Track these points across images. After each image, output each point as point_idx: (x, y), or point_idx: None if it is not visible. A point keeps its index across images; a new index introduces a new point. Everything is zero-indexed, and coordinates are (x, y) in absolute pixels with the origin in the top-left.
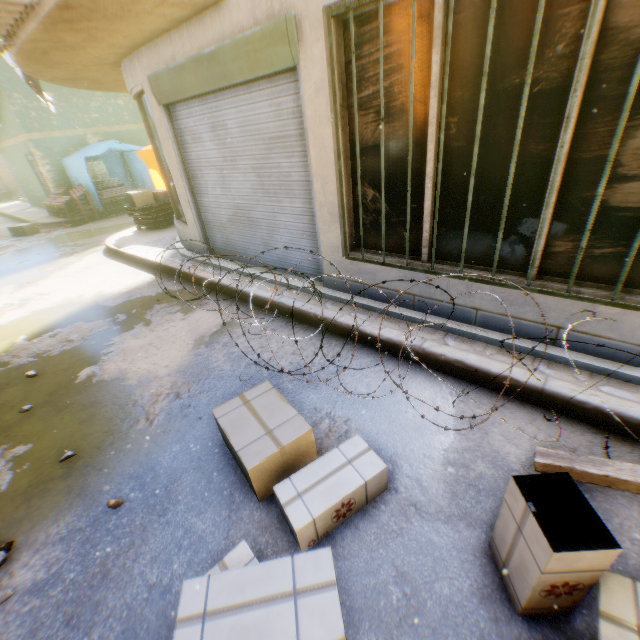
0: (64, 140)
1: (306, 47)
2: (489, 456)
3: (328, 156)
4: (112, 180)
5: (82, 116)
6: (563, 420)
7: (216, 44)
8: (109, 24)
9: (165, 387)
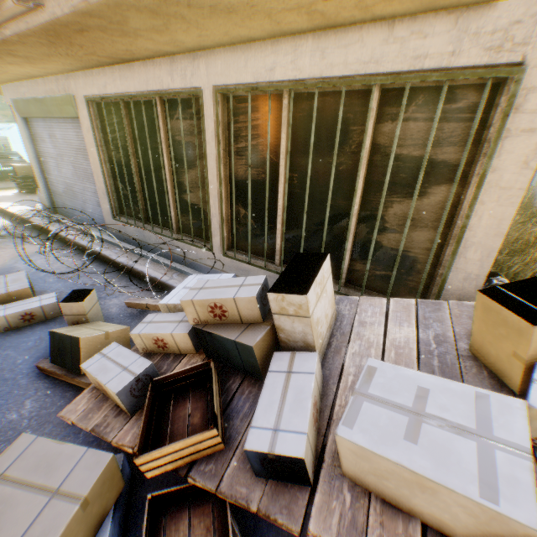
0: None
1: (81, 110)
2: (122, 306)
3: (98, 163)
4: (13, 152)
5: None
6: None
7: (45, 95)
8: None
9: None
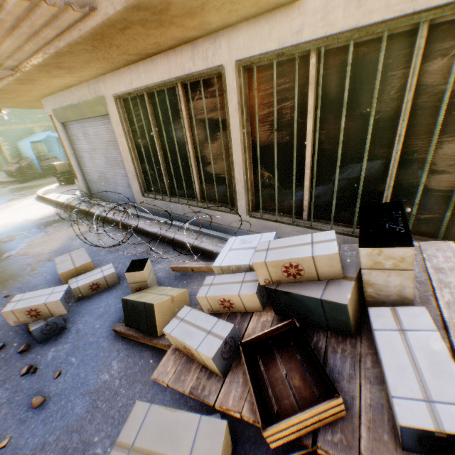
0: (19, 130)
1: (110, 107)
2: (166, 270)
3: (126, 151)
4: (49, 154)
5: (32, 116)
6: (203, 258)
7: (79, 100)
8: (27, 92)
9: (45, 257)
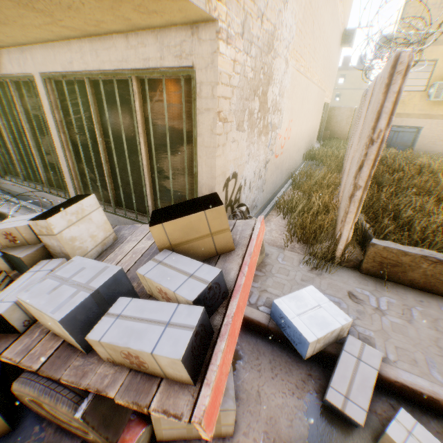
0: None
1: None
2: None
3: None
4: None
5: None
6: None
7: None
8: None
9: None
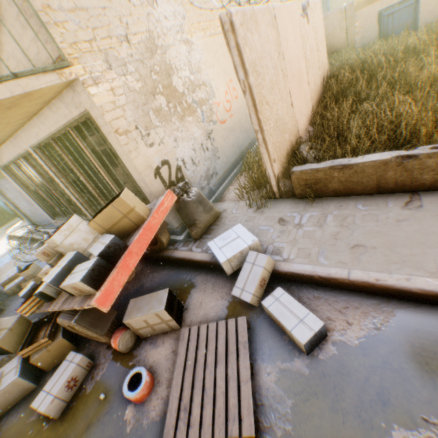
0: None
1: (5, 173)
2: None
3: (29, 196)
4: None
5: None
6: None
7: None
8: None
9: None
